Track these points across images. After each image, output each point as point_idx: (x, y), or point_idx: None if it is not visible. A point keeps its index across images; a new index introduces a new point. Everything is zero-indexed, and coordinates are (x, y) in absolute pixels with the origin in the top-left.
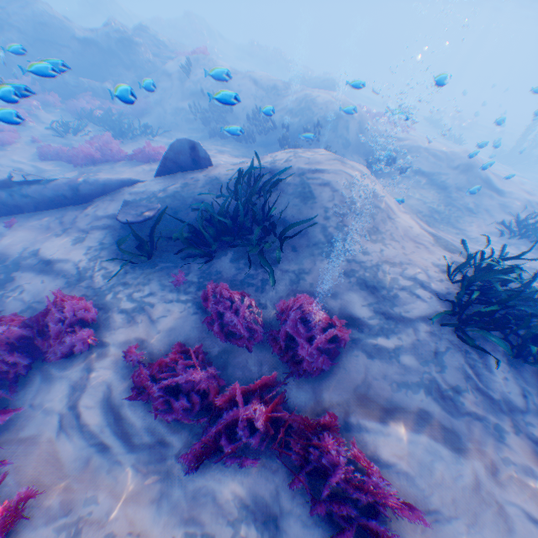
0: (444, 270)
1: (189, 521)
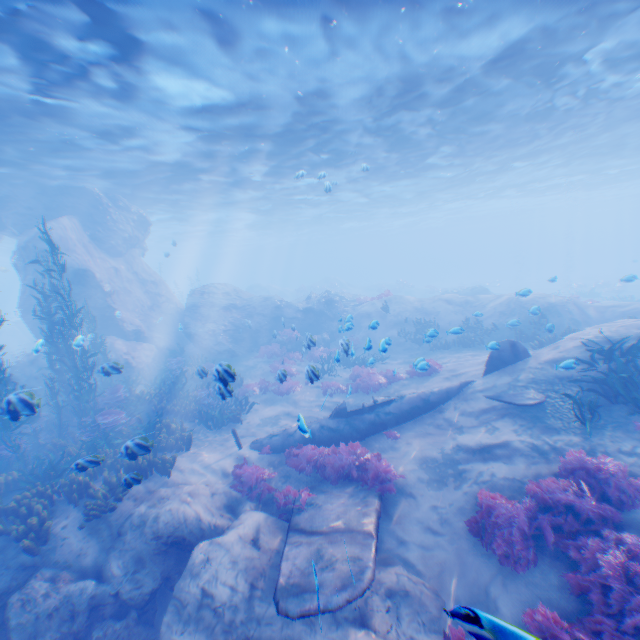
0: None
1: None
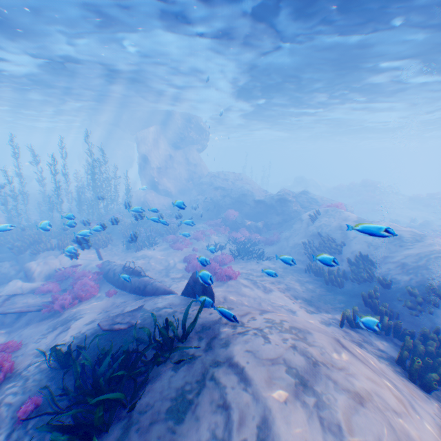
0: None
1: None
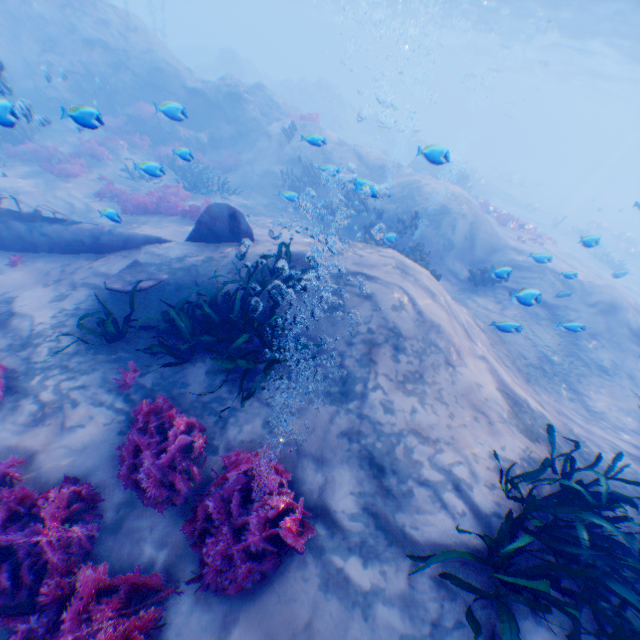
0: (505, 468)
1: None
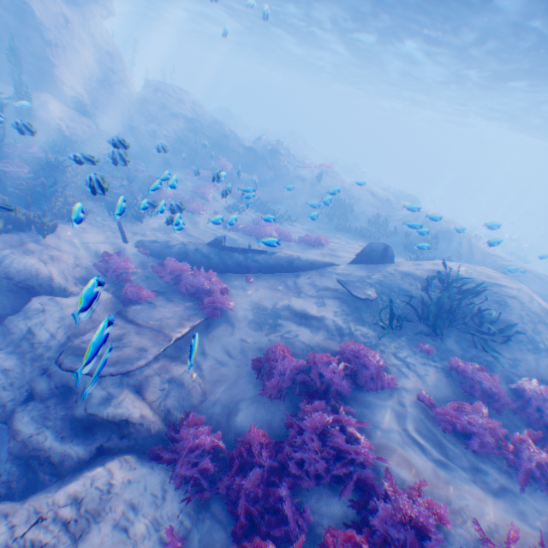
0: None
1: (542, 524)
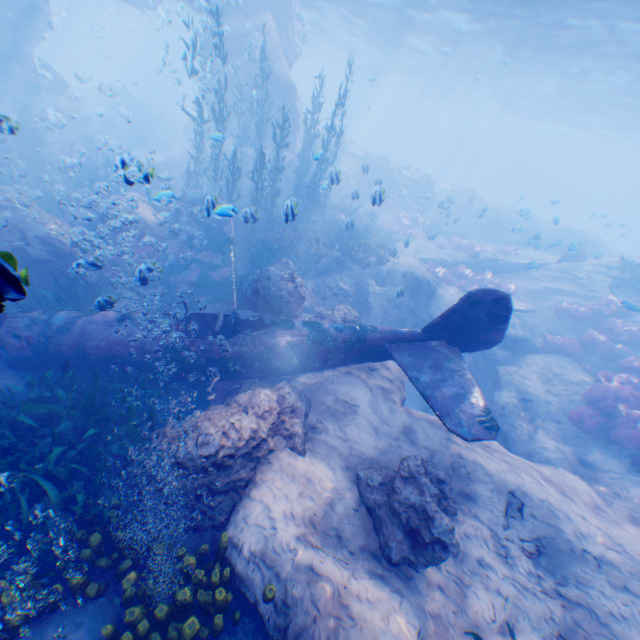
0: None
1: None
